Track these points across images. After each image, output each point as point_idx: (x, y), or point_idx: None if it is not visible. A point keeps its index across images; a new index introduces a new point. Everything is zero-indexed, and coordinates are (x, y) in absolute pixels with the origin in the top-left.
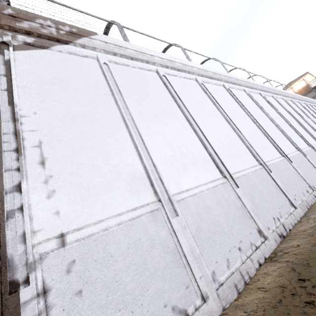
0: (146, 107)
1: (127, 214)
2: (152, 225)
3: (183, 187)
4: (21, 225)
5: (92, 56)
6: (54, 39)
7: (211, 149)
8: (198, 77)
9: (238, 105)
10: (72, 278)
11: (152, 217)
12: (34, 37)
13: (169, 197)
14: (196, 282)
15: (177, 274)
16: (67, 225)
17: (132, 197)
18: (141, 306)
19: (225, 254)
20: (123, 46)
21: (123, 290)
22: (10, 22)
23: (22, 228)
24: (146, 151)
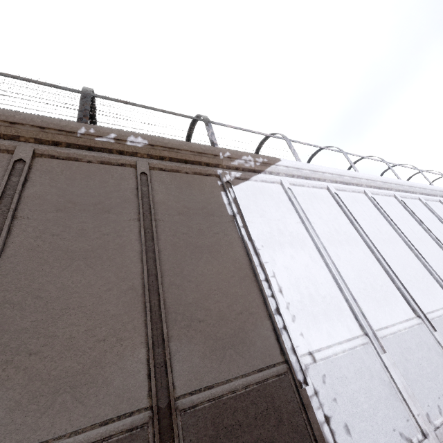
0: (329, 233)
1: (346, 344)
2: (367, 357)
3: (382, 324)
4: (288, 341)
5: (277, 181)
6: (251, 170)
7: (398, 282)
8: (366, 189)
9: (416, 222)
10: (327, 388)
11: (365, 350)
12: (240, 171)
13: (373, 333)
14: (414, 418)
15: (397, 407)
16: (310, 346)
17: (344, 328)
18: (377, 424)
19: (435, 400)
20: (300, 167)
21: (361, 407)
22: (227, 163)
23: (289, 343)
24: (344, 283)
